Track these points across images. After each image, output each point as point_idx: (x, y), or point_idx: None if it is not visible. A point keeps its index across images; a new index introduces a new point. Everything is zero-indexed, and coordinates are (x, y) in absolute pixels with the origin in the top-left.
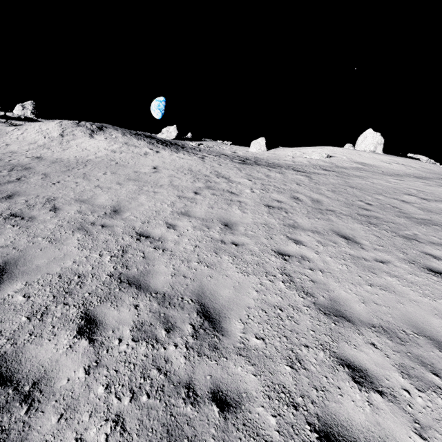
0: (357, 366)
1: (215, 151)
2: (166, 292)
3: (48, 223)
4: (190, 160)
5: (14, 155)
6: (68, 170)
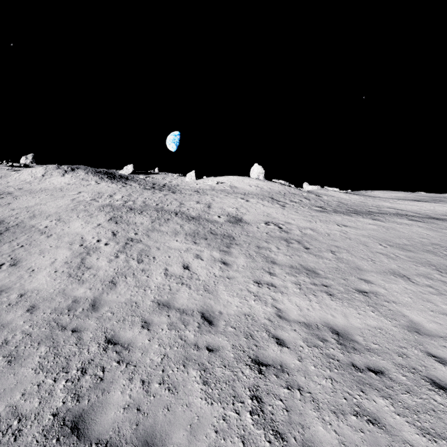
0: (46, 226)
1: (152, 181)
2: (21, 219)
3: (3, 208)
4: (112, 188)
5: (8, 187)
6: (30, 194)
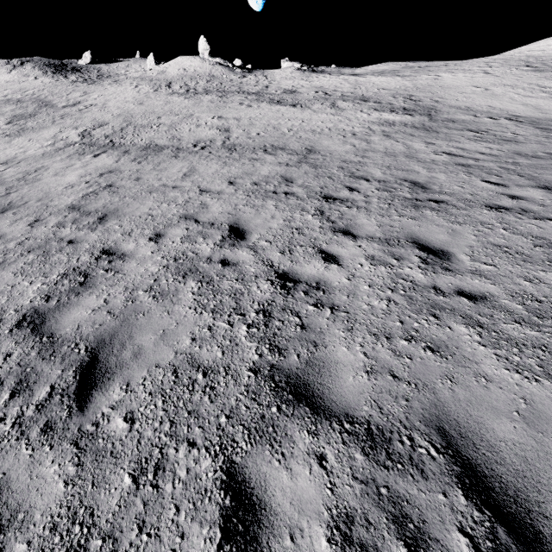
0: None
1: (105, 73)
2: None
3: None
4: (43, 83)
5: None
6: None
